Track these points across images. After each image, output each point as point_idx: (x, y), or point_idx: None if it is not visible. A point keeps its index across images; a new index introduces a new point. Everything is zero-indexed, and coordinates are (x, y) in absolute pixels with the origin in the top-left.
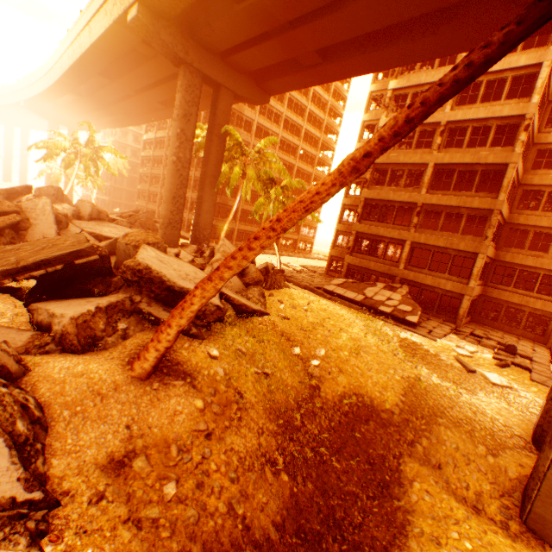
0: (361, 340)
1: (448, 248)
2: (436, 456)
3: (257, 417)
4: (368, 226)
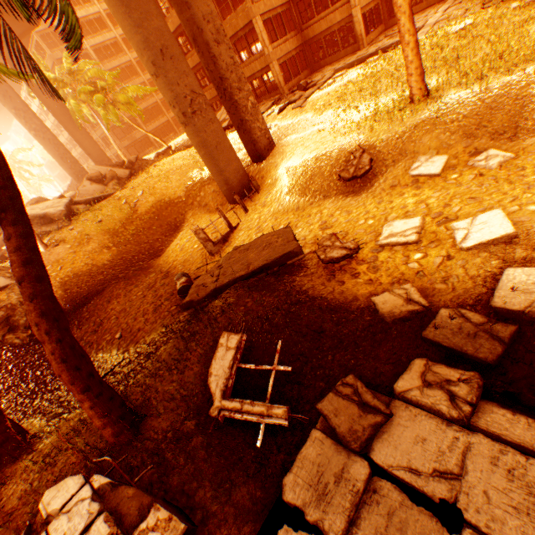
0: (174, 168)
1: (238, 33)
2: (205, 202)
3: (98, 238)
4: (191, 59)
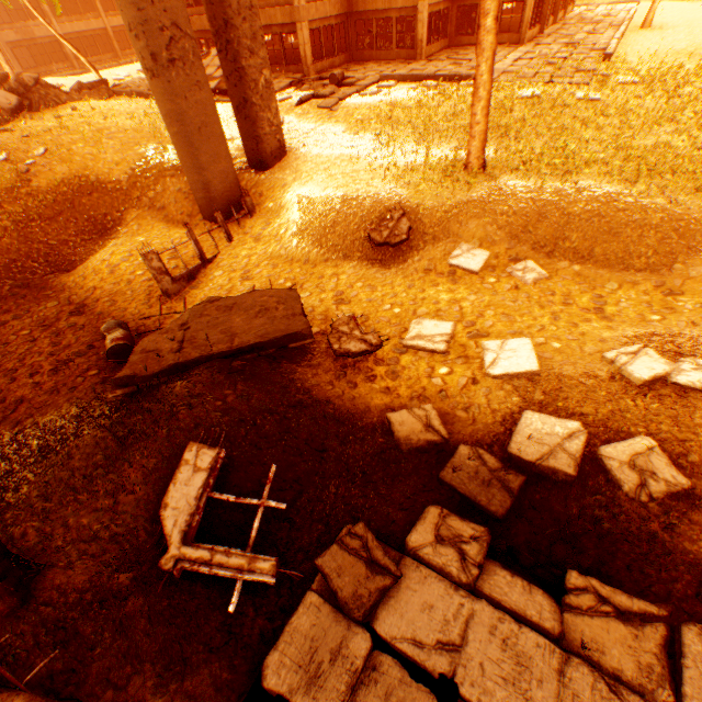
0: (113, 128)
1: None
2: (163, 202)
3: None
4: None
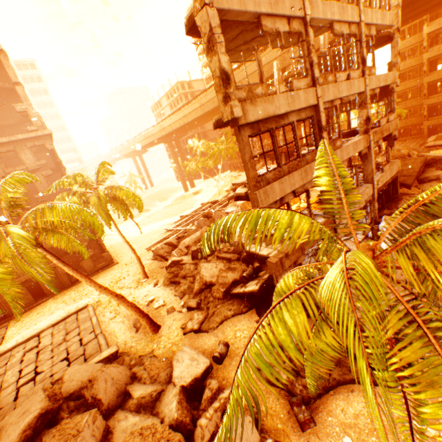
0: None
1: None
2: None
3: None
4: (436, 98)
